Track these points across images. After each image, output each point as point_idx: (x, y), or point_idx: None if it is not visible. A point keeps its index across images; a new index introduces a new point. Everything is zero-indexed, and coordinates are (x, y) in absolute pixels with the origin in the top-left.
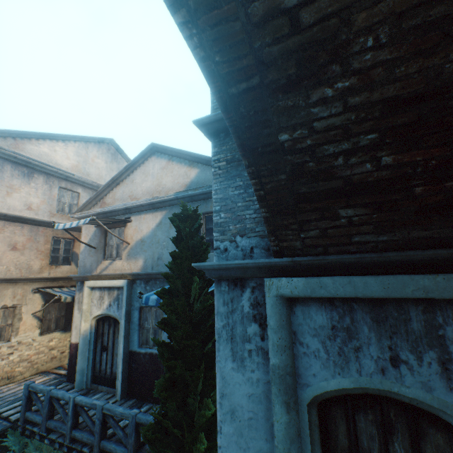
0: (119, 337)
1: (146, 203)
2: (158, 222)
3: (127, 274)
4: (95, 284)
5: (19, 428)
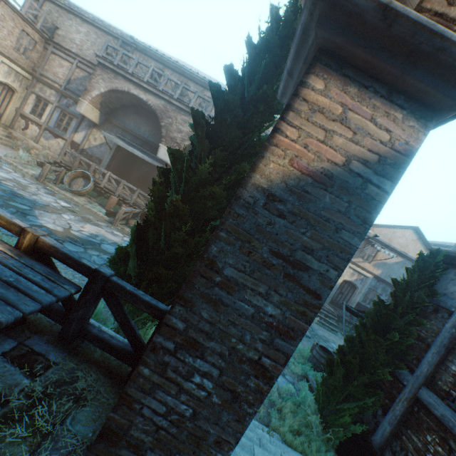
0: (355, 294)
1: (399, 252)
2: (396, 261)
3: (374, 274)
4: (354, 267)
5: (336, 316)
